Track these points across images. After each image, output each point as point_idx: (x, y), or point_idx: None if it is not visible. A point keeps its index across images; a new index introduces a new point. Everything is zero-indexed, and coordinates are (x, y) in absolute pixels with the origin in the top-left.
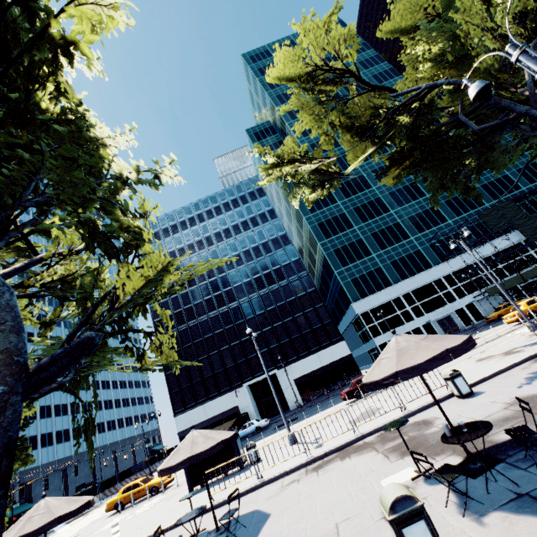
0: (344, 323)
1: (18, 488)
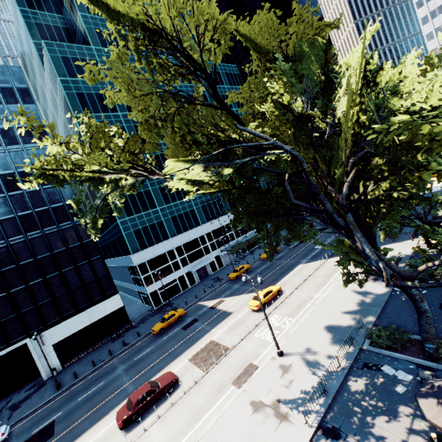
0: (118, 261)
1: None
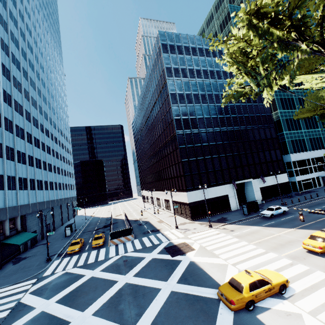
0: None
1: (19, 219)
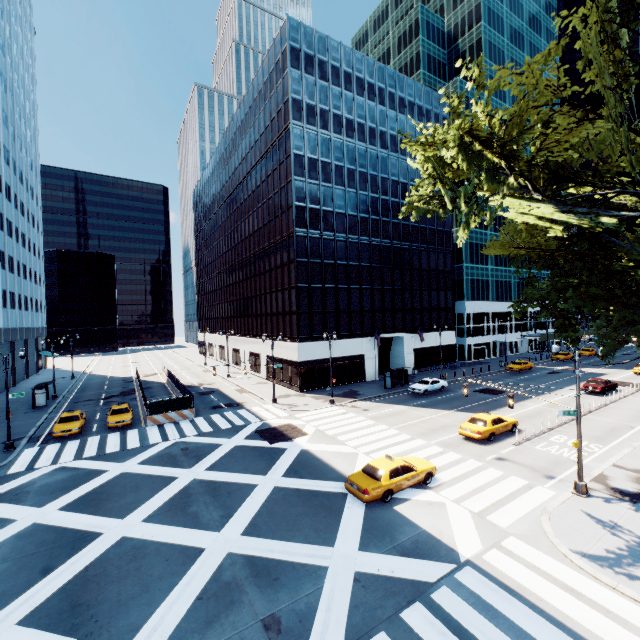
0: None
1: None
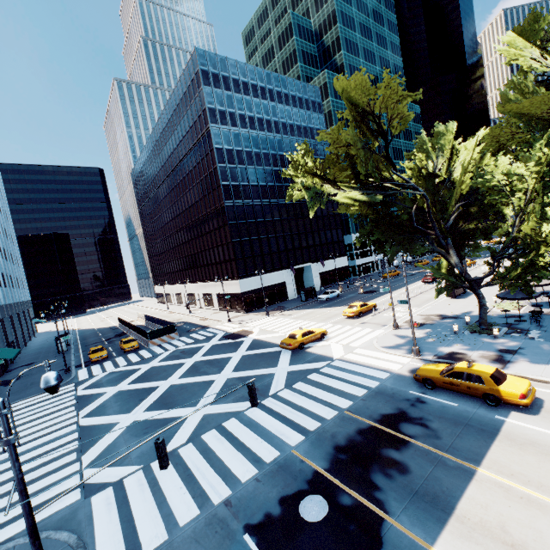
0: None
1: None
